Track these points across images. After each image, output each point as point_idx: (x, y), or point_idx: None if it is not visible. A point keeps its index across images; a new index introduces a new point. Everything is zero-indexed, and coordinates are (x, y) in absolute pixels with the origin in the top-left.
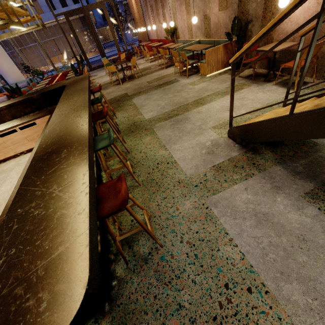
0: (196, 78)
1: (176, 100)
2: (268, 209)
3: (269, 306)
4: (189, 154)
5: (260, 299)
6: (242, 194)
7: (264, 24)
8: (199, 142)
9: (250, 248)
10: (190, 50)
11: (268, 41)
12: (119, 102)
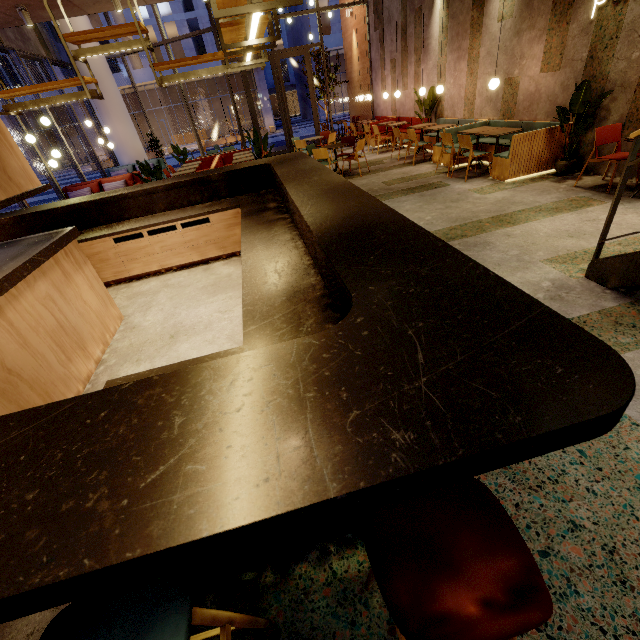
0: (484, 183)
1: (455, 213)
2: None
3: None
4: None
5: None
6: None
7: None
8: (526, 281)
9: None
10: (477, 134)
11: None
12: None
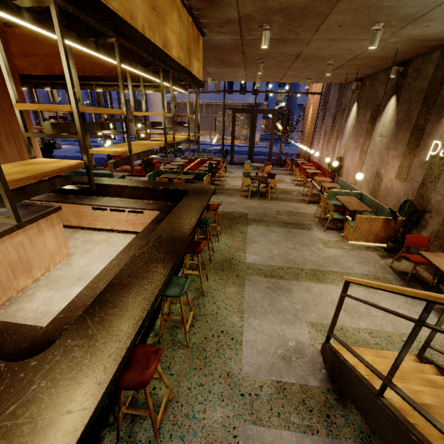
0: (334, 237)
1: (293, 256)
2: None
3: None
4: (261, 343)
5: None
6: None
7: None
8: (283, 334)
9: None
10: (342, 202)
11: None
12: (232, 222)
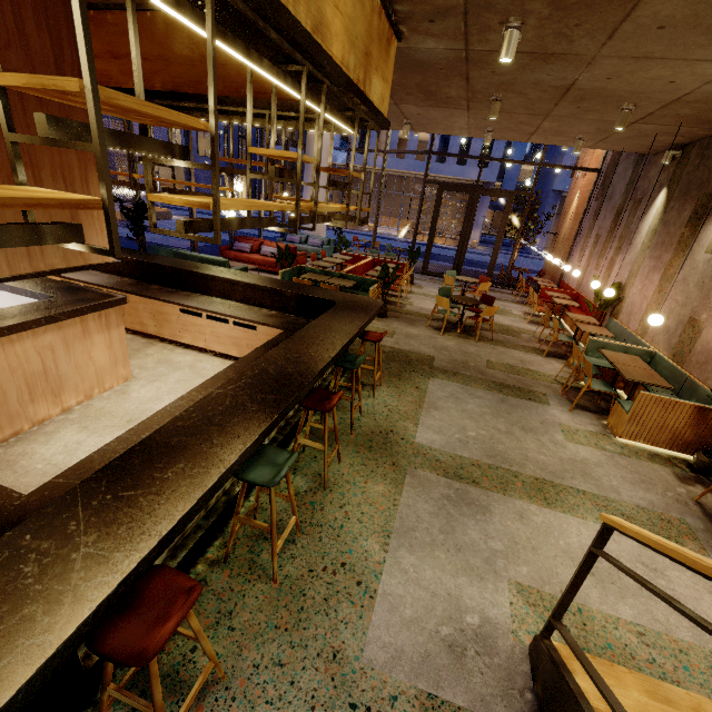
0: (588, 425)
1: (504, 446)
2: None
3: None
4: (413, 605)
5: None
6: None
7: None
8: (458, 596)
9: None
10: (613, 363)
11: None
12: (405, 367)
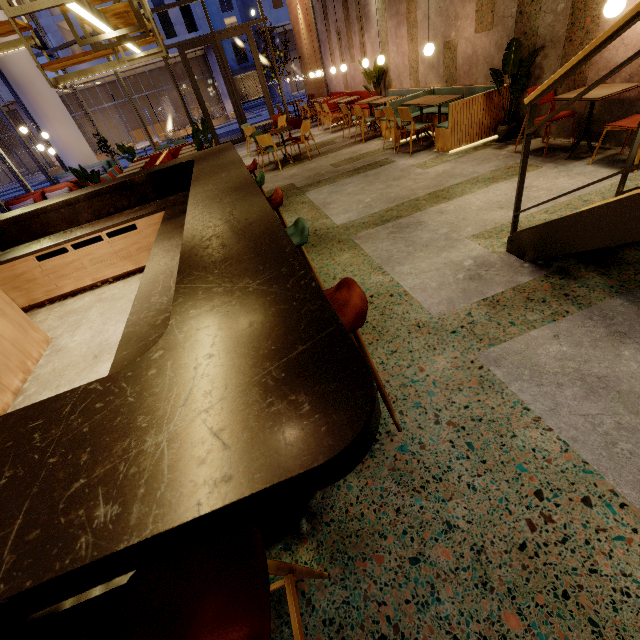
0: (428, 156)
1: (394, 193)
2: (606, 370)
3: (631, 529)
4: (432, 281)
5: (610, 516)
6: (549, 345)
7: (570, 52)
8: (450, 261)
9: (577, 432)
10: (418, 104)
11: (577, 85)
12: None
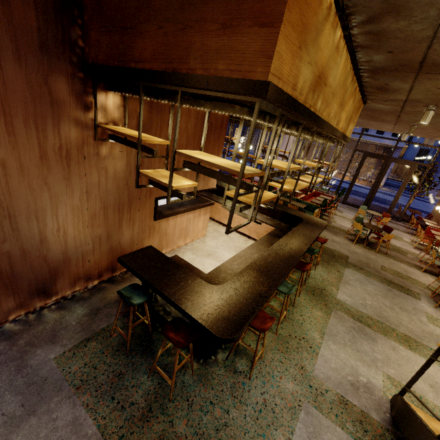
0: None
1: (388, 313)
2: None
3: None
4: (335, 364)
5: None
6: (336, 439)
7: None
8: (356, 368)
9: None
10: None
11: None
12: (331, 258)
